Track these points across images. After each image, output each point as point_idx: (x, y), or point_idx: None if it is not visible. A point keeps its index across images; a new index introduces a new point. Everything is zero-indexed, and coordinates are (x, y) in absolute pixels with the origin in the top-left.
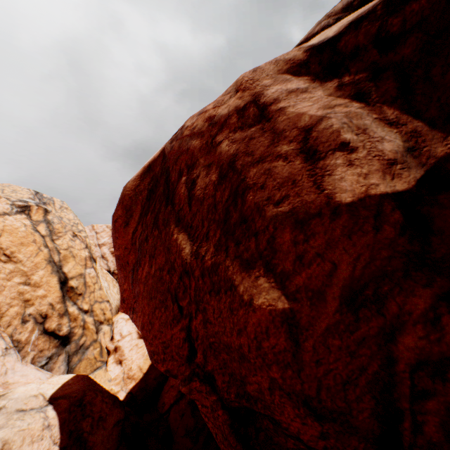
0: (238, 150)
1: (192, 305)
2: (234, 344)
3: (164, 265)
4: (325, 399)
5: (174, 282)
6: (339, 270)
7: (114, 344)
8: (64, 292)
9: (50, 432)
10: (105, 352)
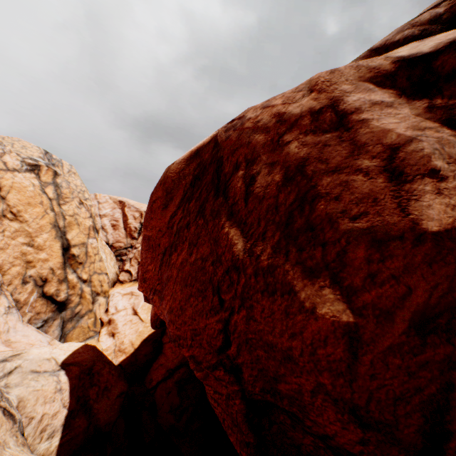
0: (309, 155)
1: (236, 300)
2: (281, 345)
3: (208, 256)
4: (373, 410)
5: (218, 274)
6: (414, 295)
7: (108, 317)
8: (65, 259)
9: (61, 395)
10: (99, 323)
